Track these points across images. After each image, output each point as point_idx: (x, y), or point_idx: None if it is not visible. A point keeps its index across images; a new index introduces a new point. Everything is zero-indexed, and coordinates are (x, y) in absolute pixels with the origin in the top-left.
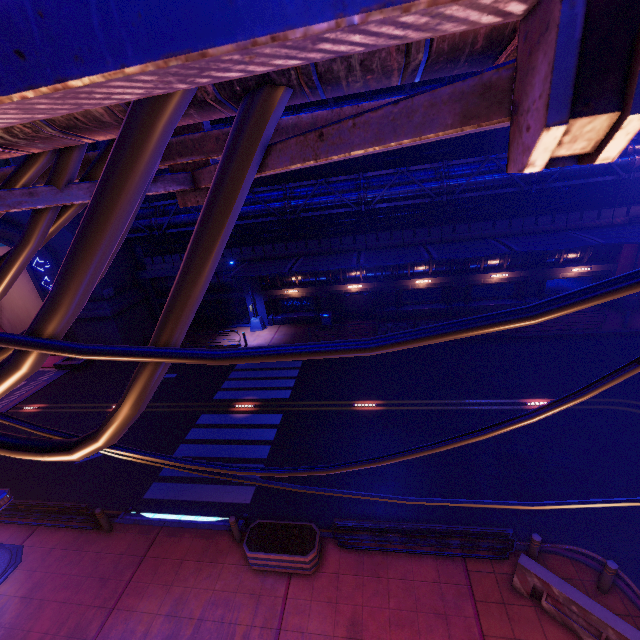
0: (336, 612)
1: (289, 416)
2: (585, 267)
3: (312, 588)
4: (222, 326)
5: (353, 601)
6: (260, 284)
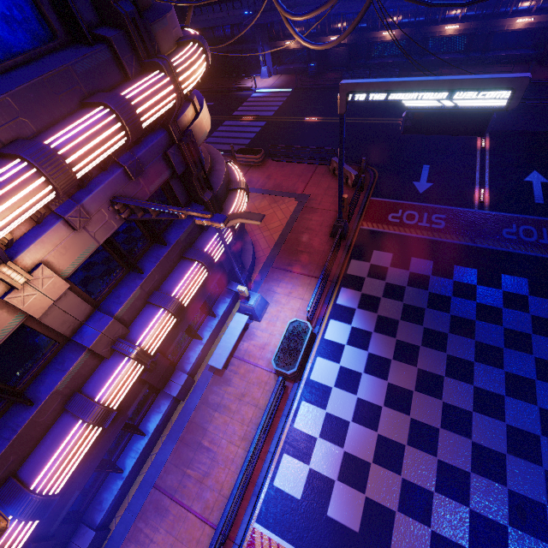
0: (264, 174)
1: (269, 123)
2: (530, 18)
3: (258, 169)
4: (243, 75)
5: (271, 172)
6: (268, 36)
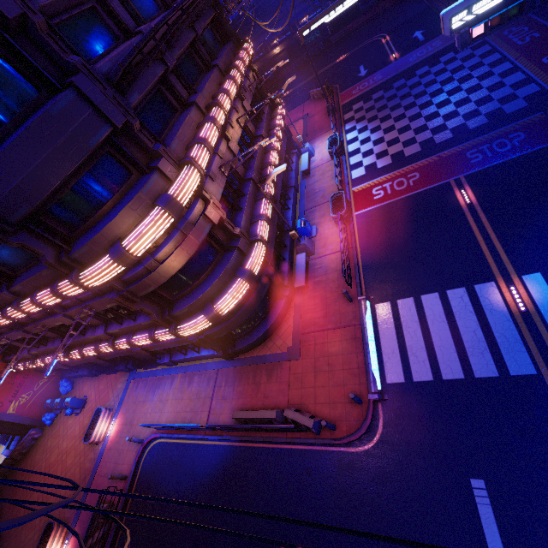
0: None
1: None
2: None
3: None
4: None
5: None
6: None
